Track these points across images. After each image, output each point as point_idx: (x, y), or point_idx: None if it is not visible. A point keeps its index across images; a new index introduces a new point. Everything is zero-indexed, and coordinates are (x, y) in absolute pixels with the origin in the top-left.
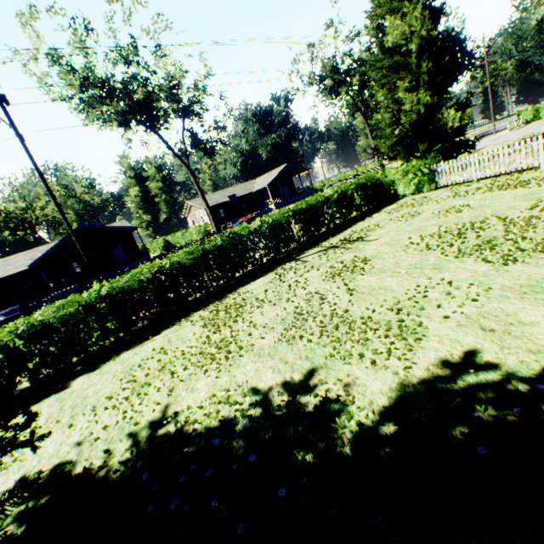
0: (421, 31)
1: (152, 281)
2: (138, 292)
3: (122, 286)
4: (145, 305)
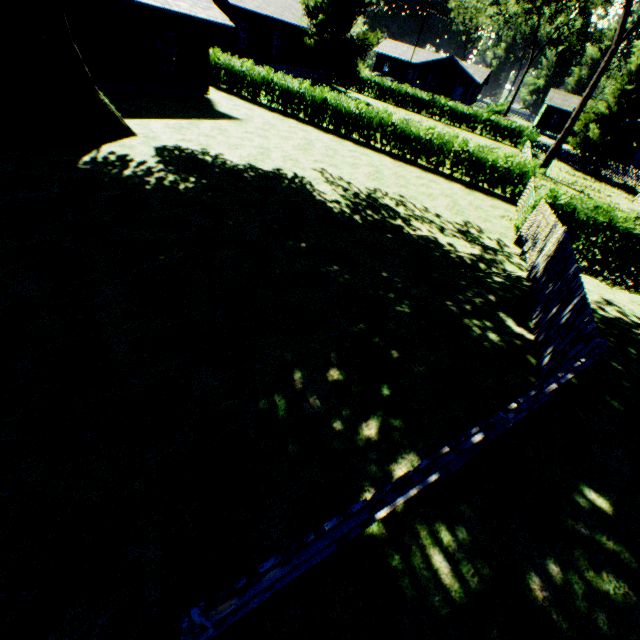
0: (637, 61)
1: (402, 93)
2: (397, 93)
3: (396, 88)
4: (396, 98)
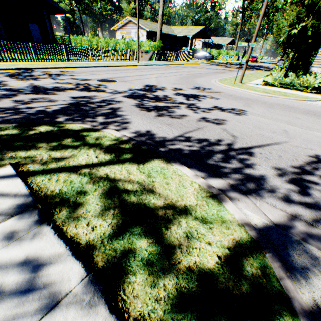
0: None
1: None
2: None
3: None
4: None
